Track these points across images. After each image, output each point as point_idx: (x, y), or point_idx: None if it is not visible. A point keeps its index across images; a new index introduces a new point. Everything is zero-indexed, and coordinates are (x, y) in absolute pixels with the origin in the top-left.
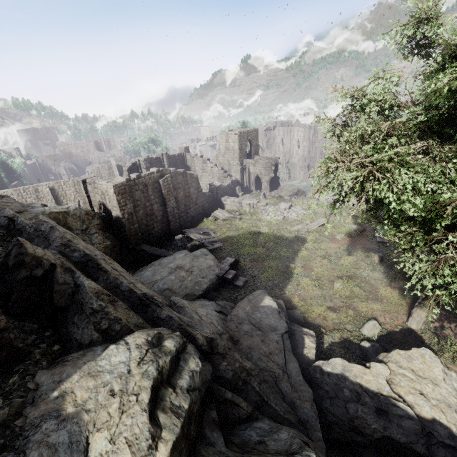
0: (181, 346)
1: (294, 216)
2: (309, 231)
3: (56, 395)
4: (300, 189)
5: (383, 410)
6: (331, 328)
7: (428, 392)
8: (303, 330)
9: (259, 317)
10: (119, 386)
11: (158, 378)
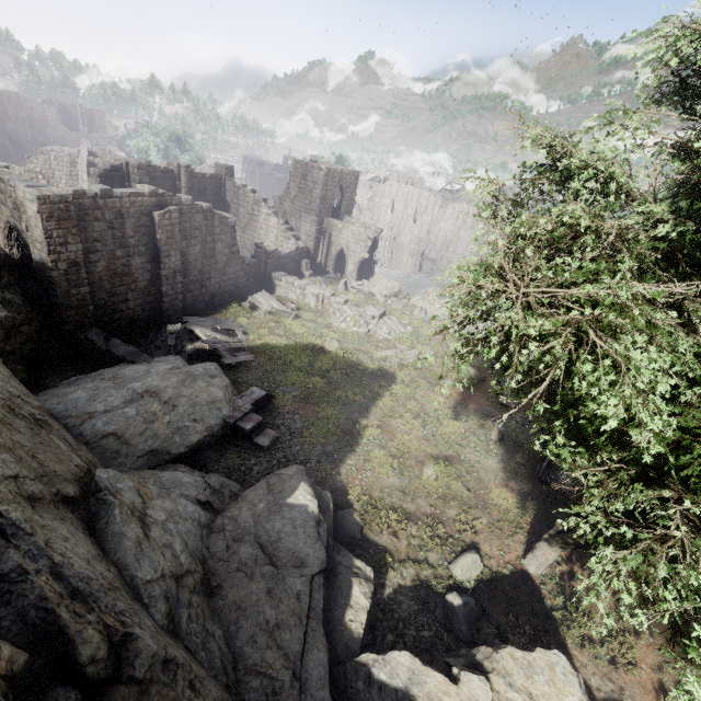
0: None
1: (385, 331)
2: (403, 364)
3: None
4: (404, 289)
5: None
6: (404, 557)
7: None
8: (355, 563)
9: (278, 530)
10: None
11: None
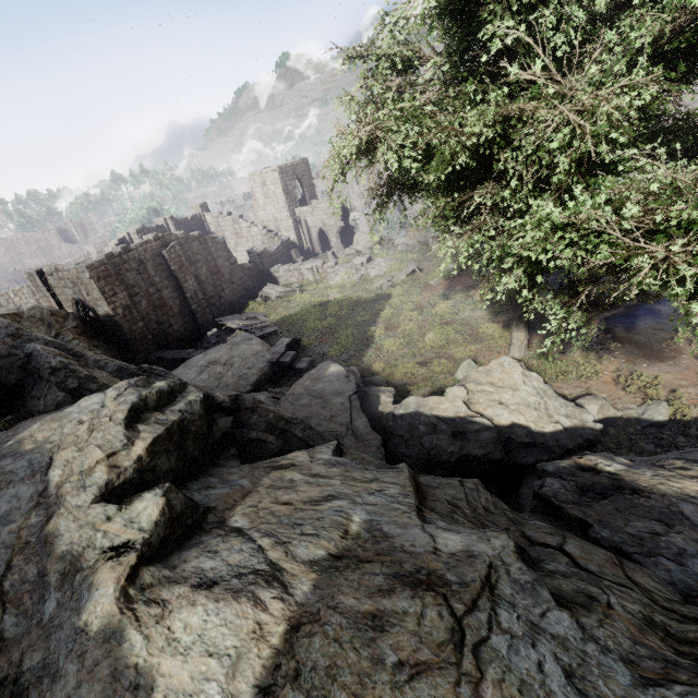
0: (177, 386)
1: (376, 271)
2: (396, 285)
3: (11, 443)
4: (384, 236)
5: (460, 432)
6: (420, 384)
7: (508, 399)
8: (380, 389)
9: (322, 387)
10: (89, 417)
11: (139, 403)
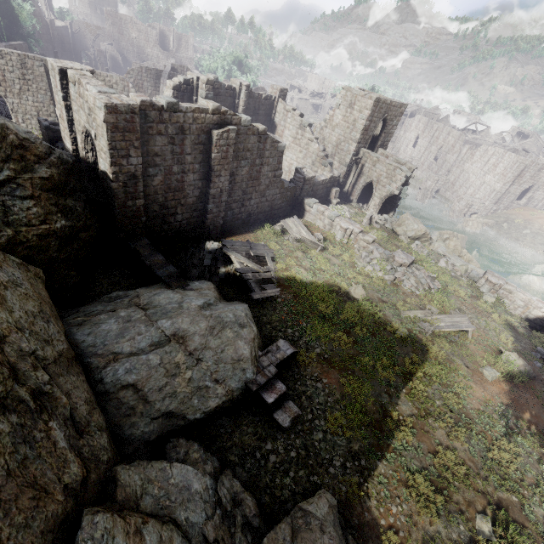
0: None
1: (412, 283)
2: (434, 331)
3: None
4: (428, 233)
5: None
6: None
7: None
8: None
9: None
10: None
11: None
